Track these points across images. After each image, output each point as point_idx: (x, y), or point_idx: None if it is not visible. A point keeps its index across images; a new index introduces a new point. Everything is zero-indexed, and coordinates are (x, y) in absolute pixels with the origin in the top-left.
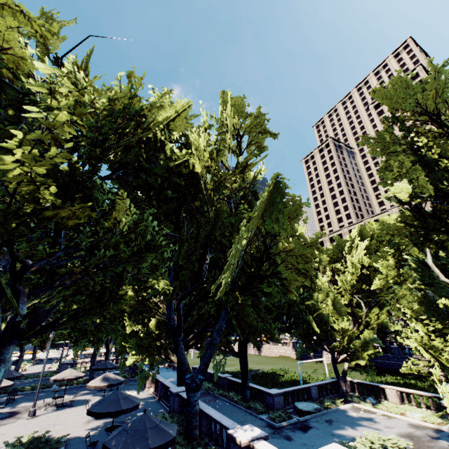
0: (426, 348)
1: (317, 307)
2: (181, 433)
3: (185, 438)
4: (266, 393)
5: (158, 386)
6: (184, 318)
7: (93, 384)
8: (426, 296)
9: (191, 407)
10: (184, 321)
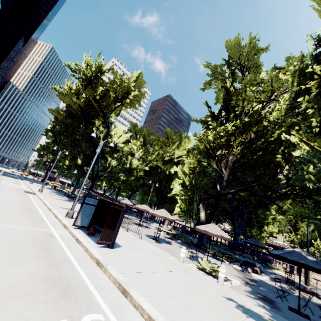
0: (320, 246)
1: (266, 219)
2: (225, 248)
3: (233, 249)
4: (223, 244)
5: (181, 227)
6: (237, 208)
7: (176, 218)
8: (319, 231)
9: (237, 240)
10: (236, 209)
